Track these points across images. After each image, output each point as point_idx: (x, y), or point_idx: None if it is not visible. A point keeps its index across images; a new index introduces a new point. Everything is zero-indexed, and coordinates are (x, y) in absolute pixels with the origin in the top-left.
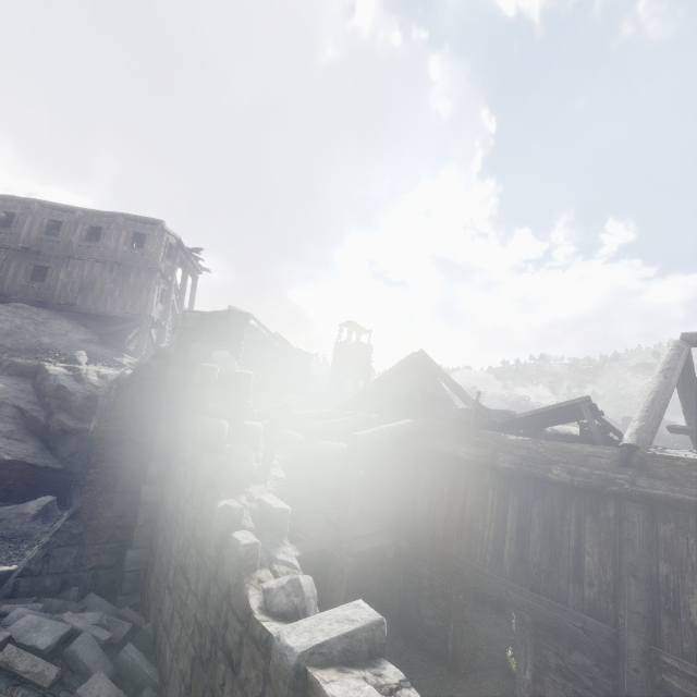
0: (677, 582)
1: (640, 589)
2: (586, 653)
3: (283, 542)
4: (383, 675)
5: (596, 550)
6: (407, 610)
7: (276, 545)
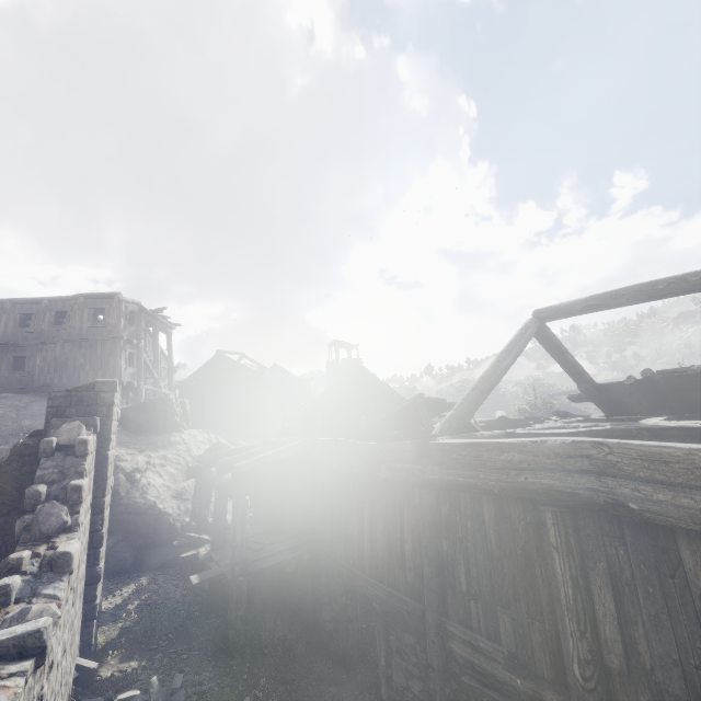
0: (452, 556)
1: (430, 567)
2: (412, 633)
3: (60, 579)
4: (5, 669)
5: (410, 537)
6: (318, 618)
7: (50, 582)
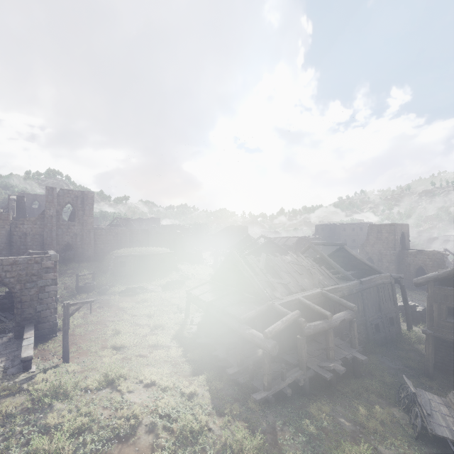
0: None
1: None
2: None
3: None
4: None
5: None
6: None
7: None
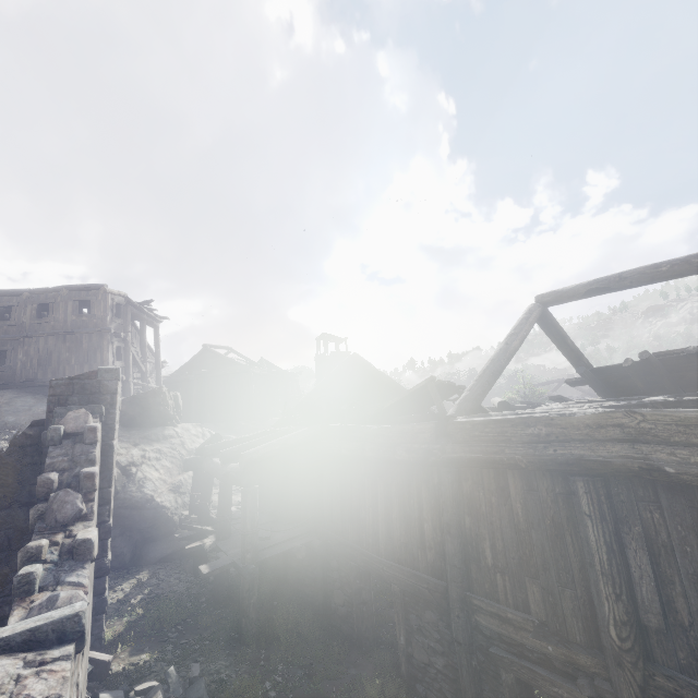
0: (476, 531)
1: (454, 544)
2: (433, 610)
3: (83, 567)
4: (47, 653)
5: (430, 516)
6: (329, 603)
7: (72, 570)
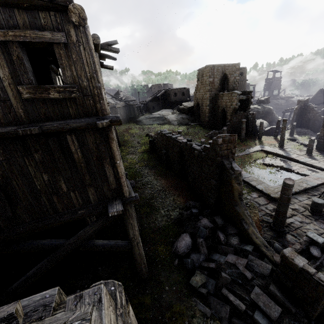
0: None
1: None
2: None
3: None
4: None
5: None
6: None
7: None
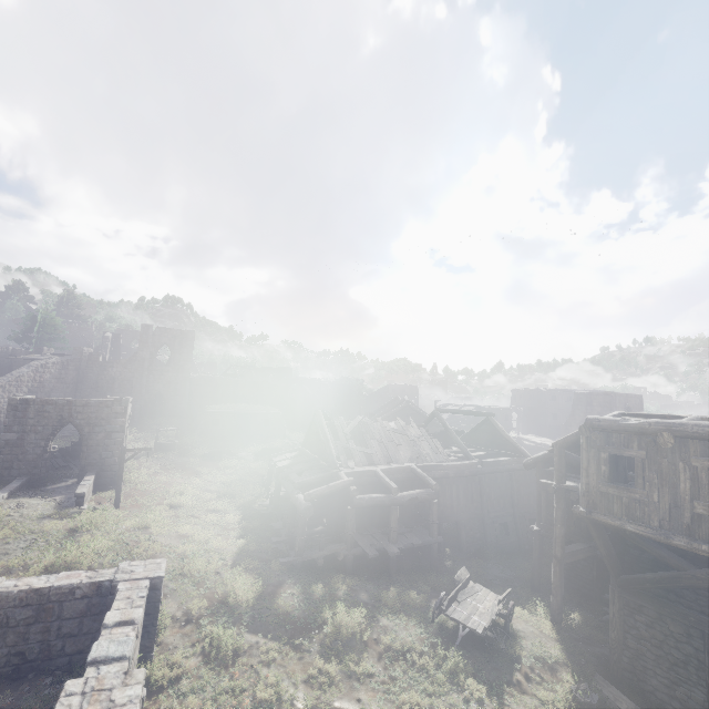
0: None
1: None
2: None
3: None
4: None
5: None
6: None
7: None
